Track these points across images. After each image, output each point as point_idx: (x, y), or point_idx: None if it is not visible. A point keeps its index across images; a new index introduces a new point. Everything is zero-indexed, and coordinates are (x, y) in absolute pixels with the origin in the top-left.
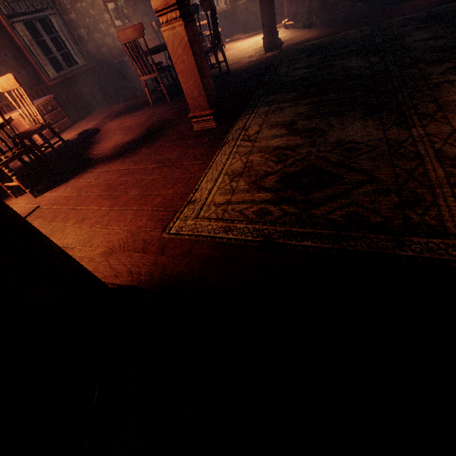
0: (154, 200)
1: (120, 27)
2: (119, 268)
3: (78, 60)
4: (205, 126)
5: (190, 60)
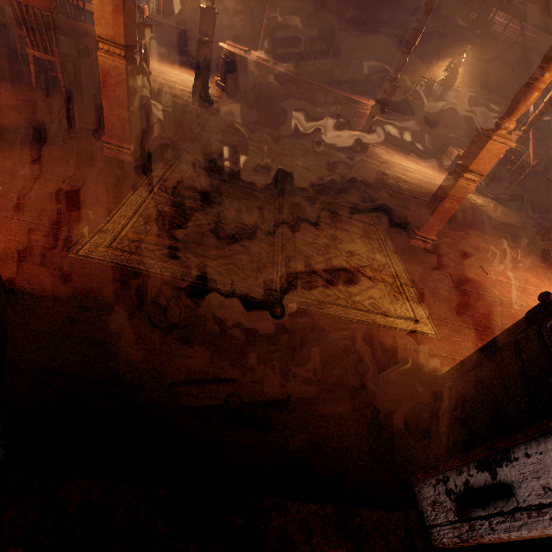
0: (53, 217)
1: None
2: (13, 276)
3: None
4: (119, 156)
5: (123, 95)
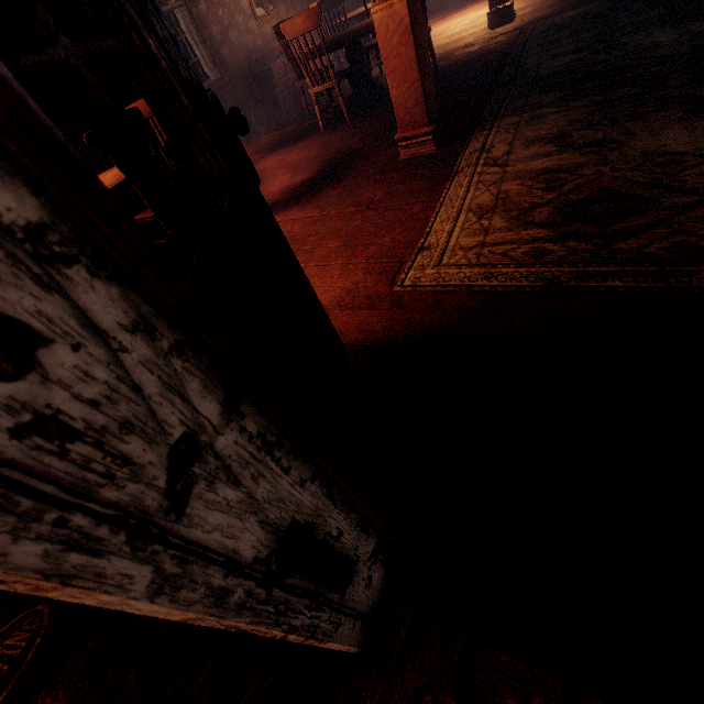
0: (366, 251)
1: (262, 18)
2: (344, 328)
3: (210, 74)
4: (418, 152)
5: (409, 53)
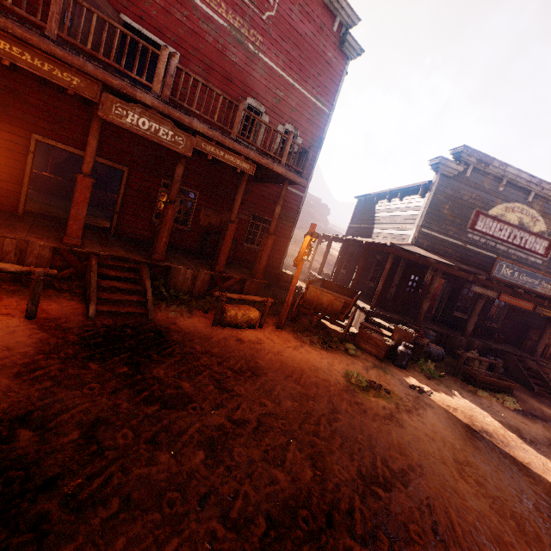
0: None
1: None
2: None
3: None
4: None
5: None
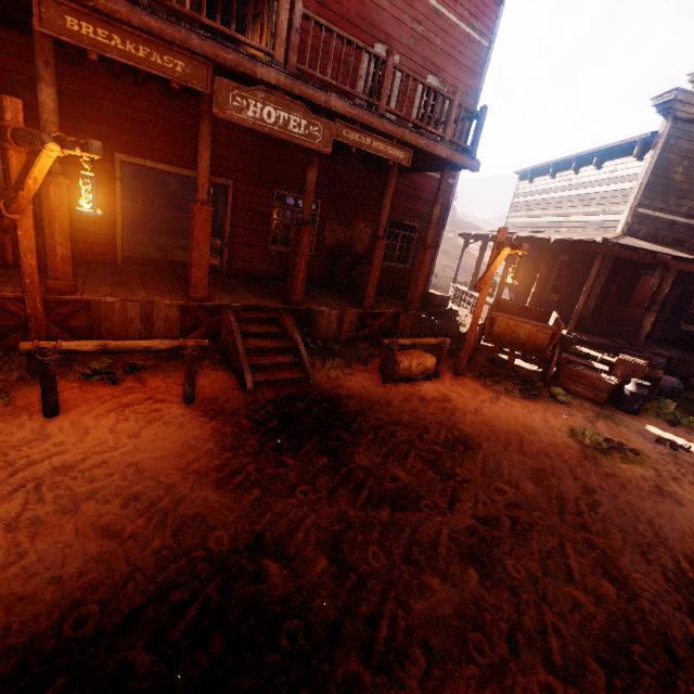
0: None
1: None
2: None
3: None
4: None
5: None
